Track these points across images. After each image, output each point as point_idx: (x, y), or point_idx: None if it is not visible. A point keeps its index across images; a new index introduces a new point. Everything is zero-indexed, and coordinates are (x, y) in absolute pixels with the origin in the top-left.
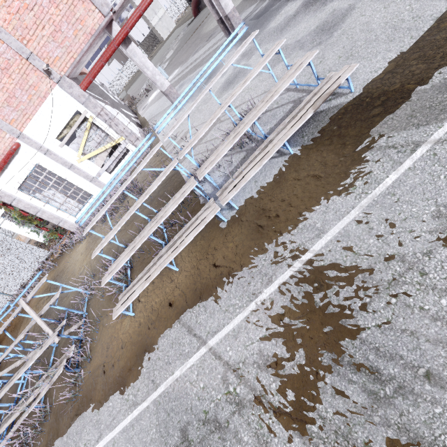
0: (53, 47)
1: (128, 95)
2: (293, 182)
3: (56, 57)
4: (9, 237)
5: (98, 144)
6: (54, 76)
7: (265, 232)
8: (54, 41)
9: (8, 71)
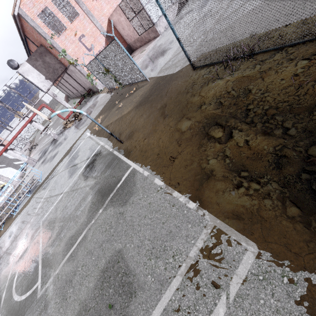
0: None
1: (35, 138)
2: (26, 204)
3: None
4: None
5: None
6: None
7: (17, 216)
8: None
9: None
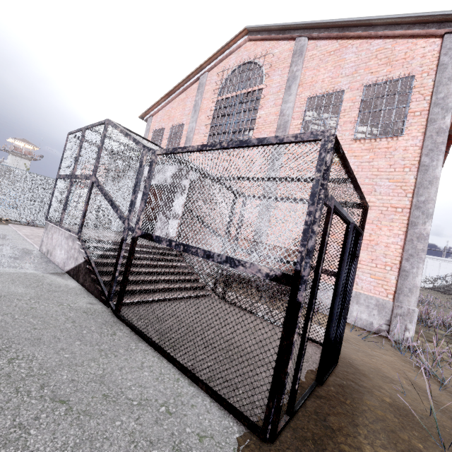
0: None
1: None
2: None
3: None
4: None
5: None
6: None
7: None
8: None
9: None
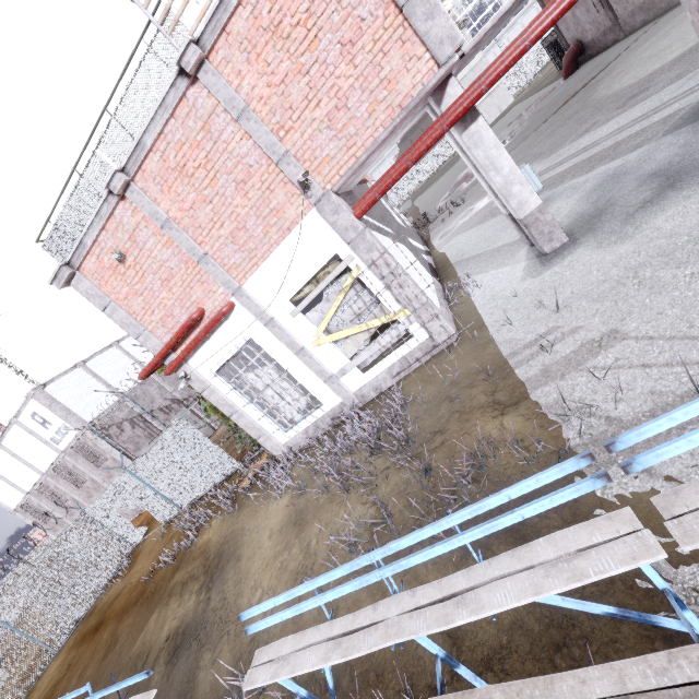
0: (324, 140)
1: (414, 207)
2: None
3: (325, 157)
4: (195, 429)
5: (356, 316)
6: (313, 192)
7: None
8: (329, 128)
9: (245, 186)
